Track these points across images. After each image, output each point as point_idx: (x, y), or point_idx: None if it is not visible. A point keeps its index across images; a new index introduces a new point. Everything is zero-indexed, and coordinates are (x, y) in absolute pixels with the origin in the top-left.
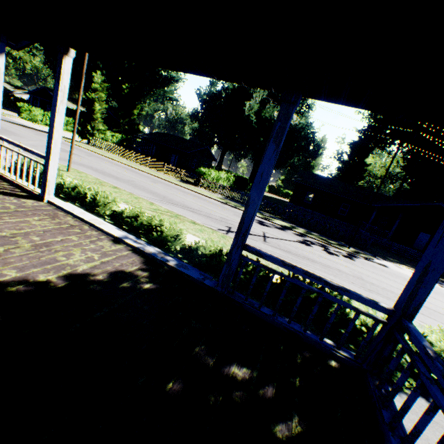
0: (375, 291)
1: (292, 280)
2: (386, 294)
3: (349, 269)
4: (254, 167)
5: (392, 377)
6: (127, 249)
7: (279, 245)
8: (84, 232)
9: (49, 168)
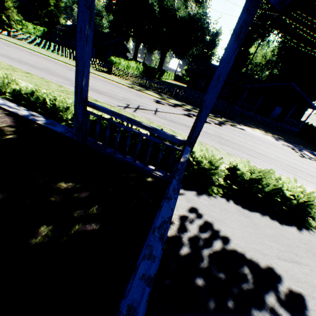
0: (226, 144)
1: (121, 126)
2: (234, 146)
3: (214, 132)
4: (161, 58)
5: (208, 189)
6: (4, 113)
7: (165, 117)
8: None
9: None
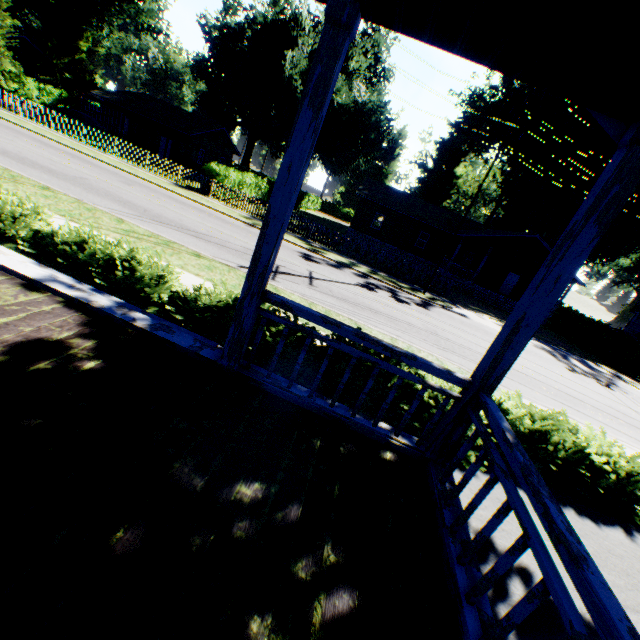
0: (451, 350)
1: (337, 346)
2: (463, 352)
3: (422, 322)
4: None
5: None
6: (54, 301)
7: (331, 291)
8: None
9: None
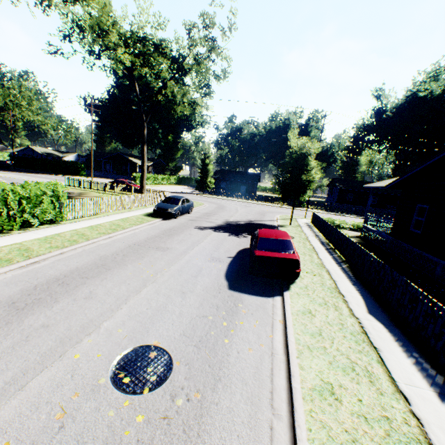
0: None
1: None
2: None
3: None
4: None
5: None
6: None
7: None
8: None
9: None
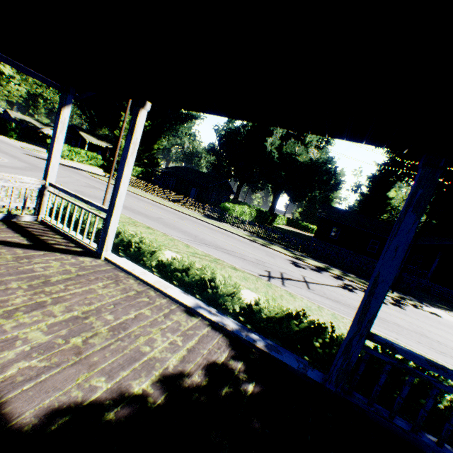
0: (448, 354)
1: (444, 387)
2: None
3: (406, 322)
4: (274, 200)
5: None
6: (204, 324)
7: (324, 293)
8: (152, 300)
9: (111, 223)
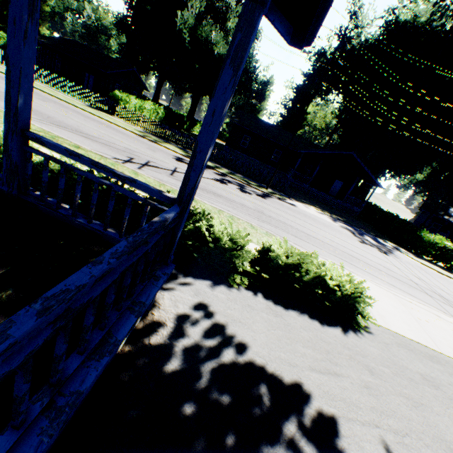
0: (268, 222)
1: (82, 173)
2: (278, 224)
3: (254, 205)
4: (193, 103)
5: (229, 278)
6: None
7: None
8: None
9: None
